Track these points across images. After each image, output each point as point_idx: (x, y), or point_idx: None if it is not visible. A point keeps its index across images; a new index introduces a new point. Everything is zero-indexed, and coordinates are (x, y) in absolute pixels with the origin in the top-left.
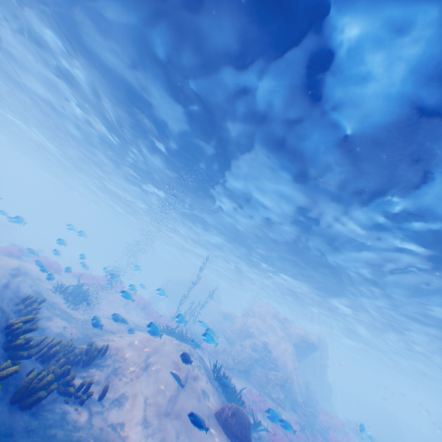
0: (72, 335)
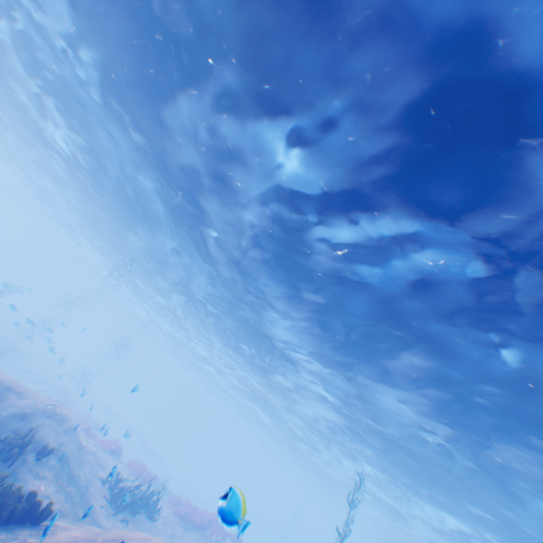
0: (44, 502)
